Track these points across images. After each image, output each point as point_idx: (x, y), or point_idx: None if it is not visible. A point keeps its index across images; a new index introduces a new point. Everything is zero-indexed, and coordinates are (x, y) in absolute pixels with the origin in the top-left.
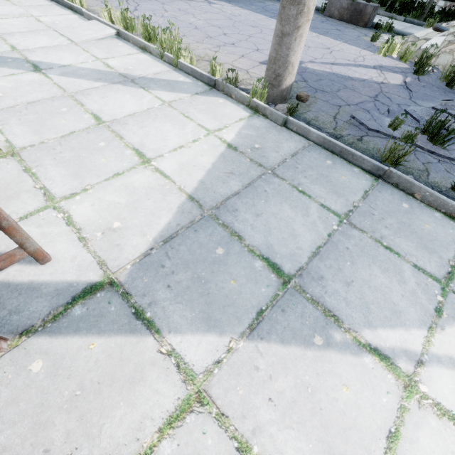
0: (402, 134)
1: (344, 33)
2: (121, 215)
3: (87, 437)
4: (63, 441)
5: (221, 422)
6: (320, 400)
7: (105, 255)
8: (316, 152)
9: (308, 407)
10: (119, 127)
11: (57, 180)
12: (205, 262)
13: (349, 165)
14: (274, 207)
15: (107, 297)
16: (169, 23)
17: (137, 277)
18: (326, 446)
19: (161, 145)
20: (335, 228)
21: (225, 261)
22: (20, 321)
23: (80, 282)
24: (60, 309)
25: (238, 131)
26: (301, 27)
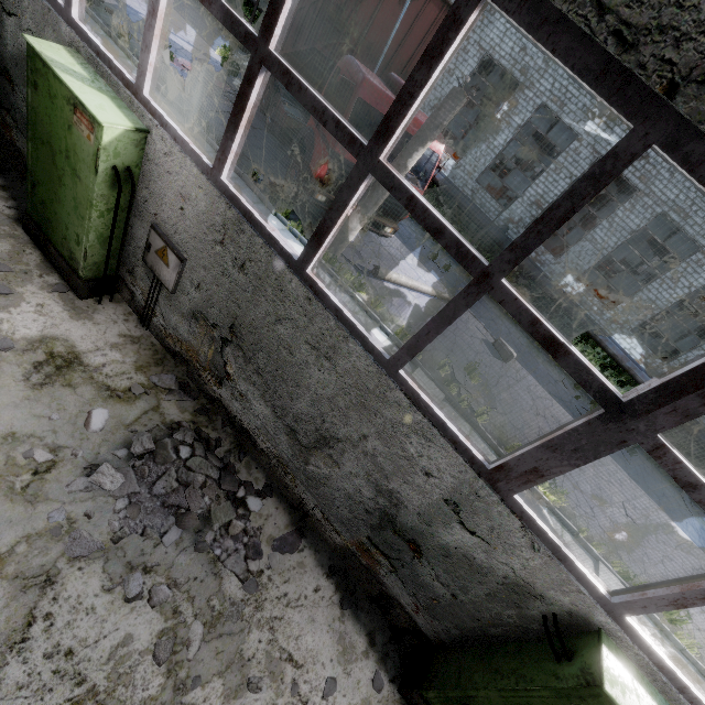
0: None
1: (216, 39)
2: None
3: None
4: None
5: None
6: None
7: None
8: (87, 18)
9: None
10: None
11: None
12: None
13: (100, 29)
14: None
15: None
16: None
17: None
18: None
19: None
20: None
21: None
22: None
23: None
24: None
25: None
26: None
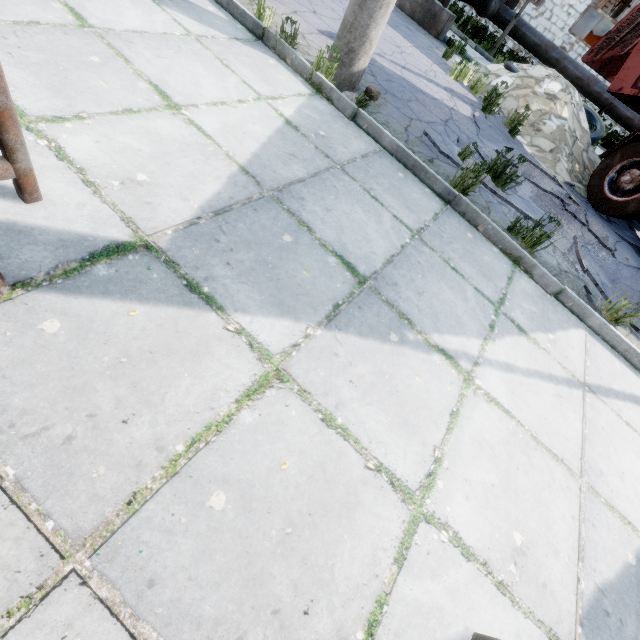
0: (470, 166)
1: (415, 35)
2: (147, 167)
3: (147, 404)
4: (113, 406)
5: (304, 398)
6: (397, 385)
7: (131, 212)
8: (388, 160)
9: (386, 390)
10: (120, 43)
11: (24, 88)
12: (271, 247)
13: (421, 183)
14: (345, 206)
15: (145, 262)
16: None
17: (184, 247)
18: (402, 420)
19: (192, 91)
20: (408, 241)
21: (294, 250)
22: (6, 270)
23: (99, 237)
24: (72, 265)
25: (298, 108)
26: None
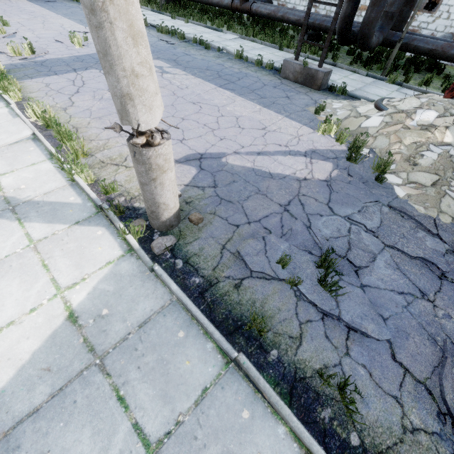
0: (285, 279)
1: (292, 101)
2: None
3: None
4: None
5: None
6: None
7: None
8: (173, 316)
9: None
10: None
11: None
12: None
13: (204, 337)
14: (70, 435)
15: None
16: (72, 133)
17: None
18: None
19: None
20: None
21: None
22: None
23: None
24: None
25: (94, 286)
26: (157, 178)
